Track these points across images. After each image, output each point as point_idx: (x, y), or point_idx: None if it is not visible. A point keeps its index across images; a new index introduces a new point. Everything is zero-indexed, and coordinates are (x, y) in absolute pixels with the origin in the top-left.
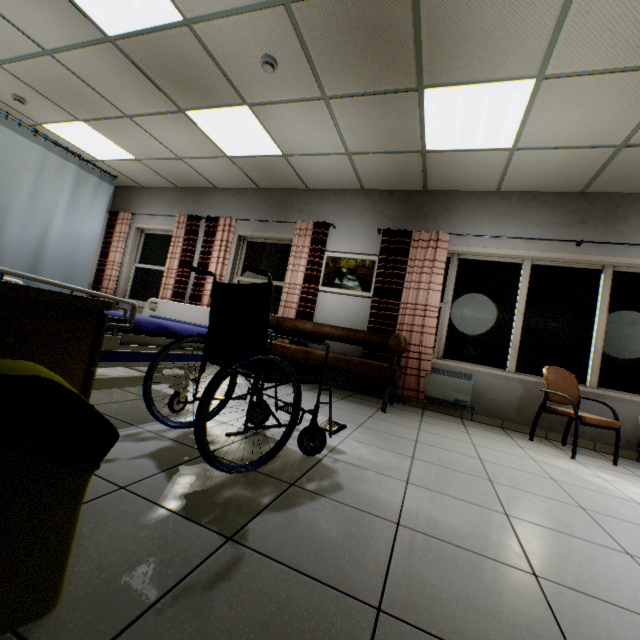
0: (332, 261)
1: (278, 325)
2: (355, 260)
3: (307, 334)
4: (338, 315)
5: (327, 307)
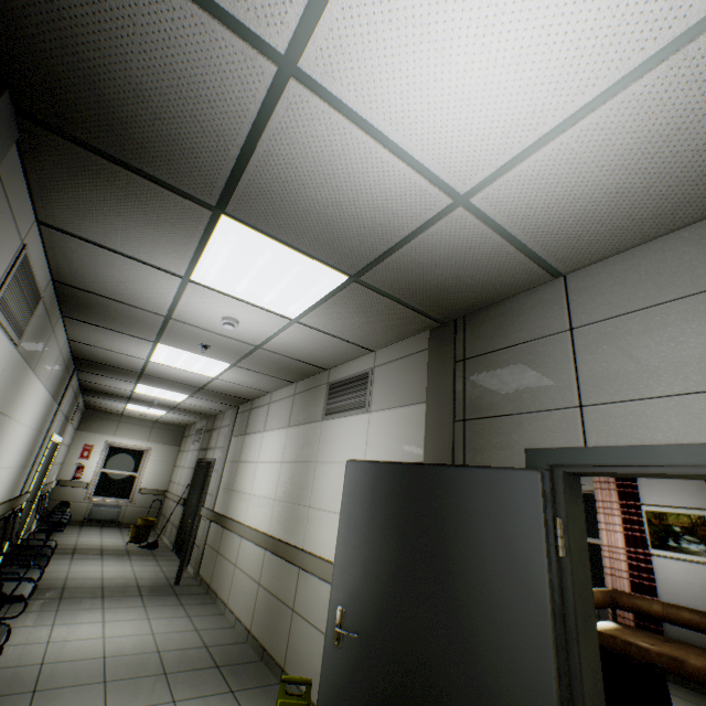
0: (653, 516)
1: (612, 602)
2: (686, 516)
3: (657, 618)
4: (691, 589)
5: (670, 577)
